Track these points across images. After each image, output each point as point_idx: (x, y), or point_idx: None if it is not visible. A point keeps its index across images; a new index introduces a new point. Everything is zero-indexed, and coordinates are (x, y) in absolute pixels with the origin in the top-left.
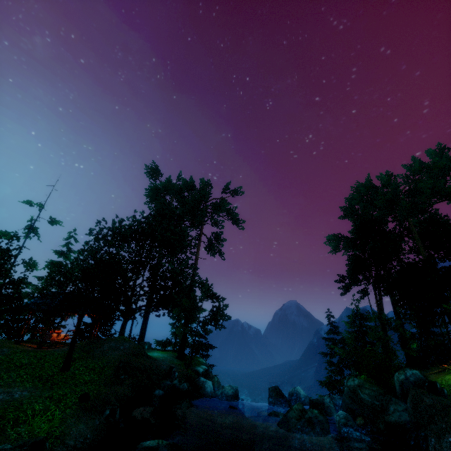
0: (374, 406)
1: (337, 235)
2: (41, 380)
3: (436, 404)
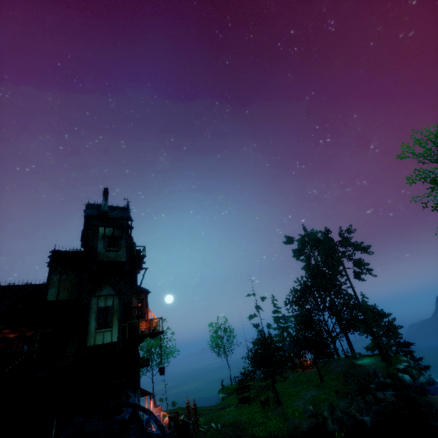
0: None
1: None
2: (316, 387)
3: None
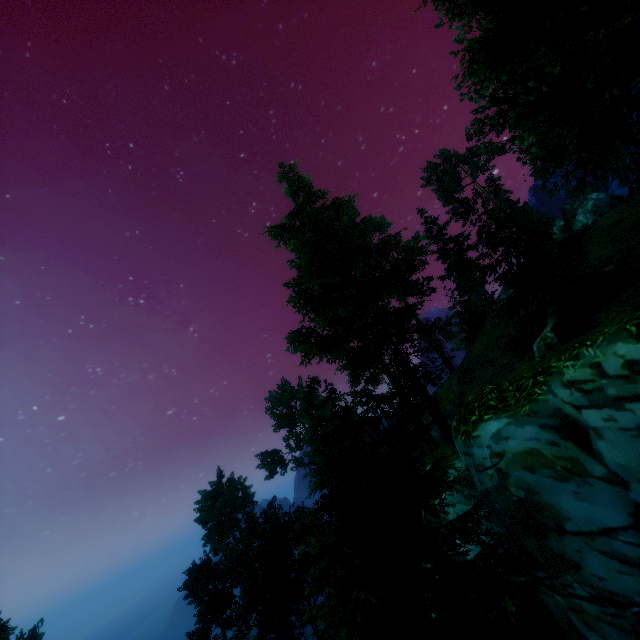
0: None
1: None
2: None
3: None
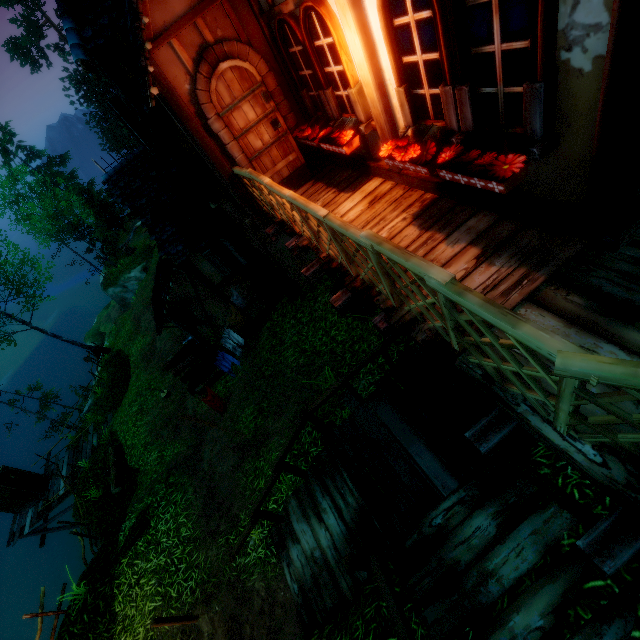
0: None
1: None
2: None
3: None
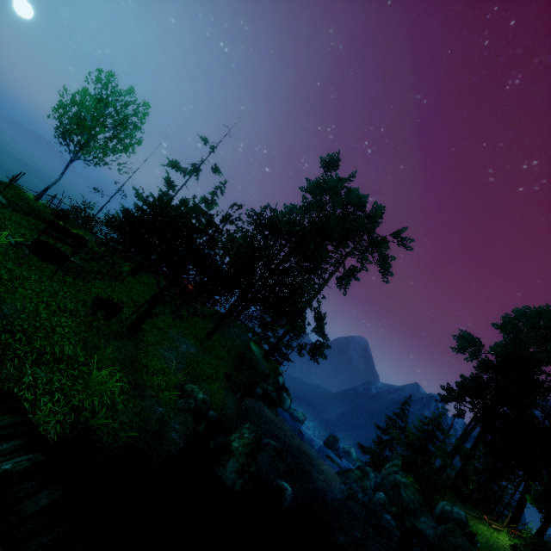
0: (408, 506)
1: (475, 338)
2: (197, 340)
3: (466, 548)
